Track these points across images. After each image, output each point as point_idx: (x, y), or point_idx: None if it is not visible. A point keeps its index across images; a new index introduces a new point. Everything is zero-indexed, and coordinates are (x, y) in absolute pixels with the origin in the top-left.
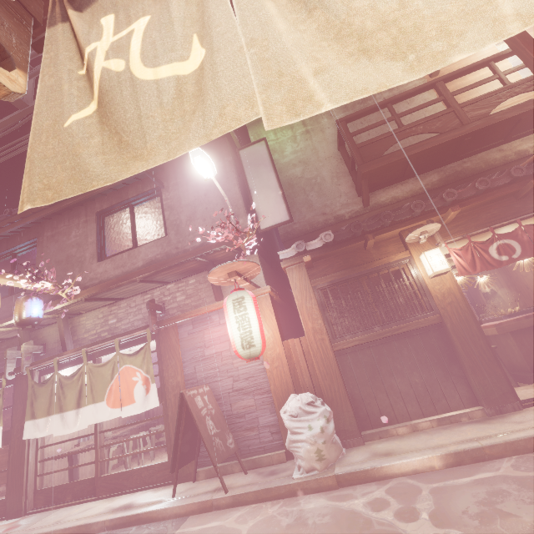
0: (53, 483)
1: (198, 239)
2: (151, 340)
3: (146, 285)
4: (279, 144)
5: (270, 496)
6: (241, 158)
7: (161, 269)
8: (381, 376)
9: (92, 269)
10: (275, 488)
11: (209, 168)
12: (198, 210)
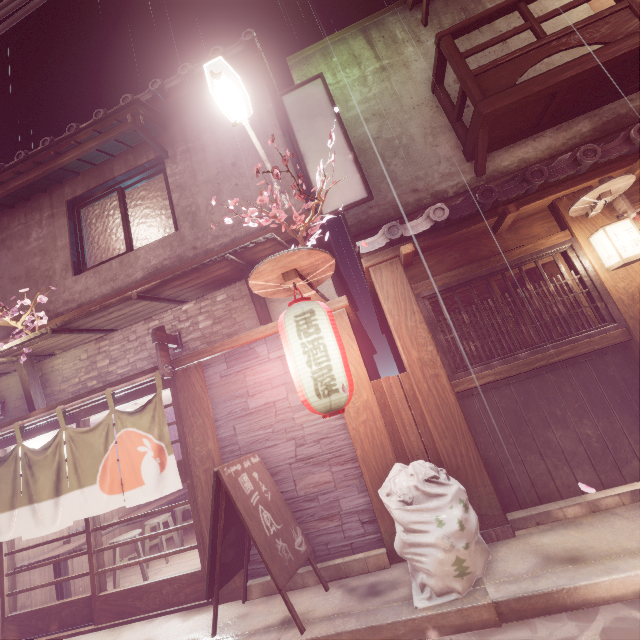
0: (34, 600)
1: (229, 222)
2: (163, 388)
3: (150, 307)
4: (340, 90)
5: (380, 639)
6: (286, 107)
7: (170, 277)
8: (531, 428)
9: (66, 287)
10: (388, 626)
11: (240, 101)
12: (223, 189)
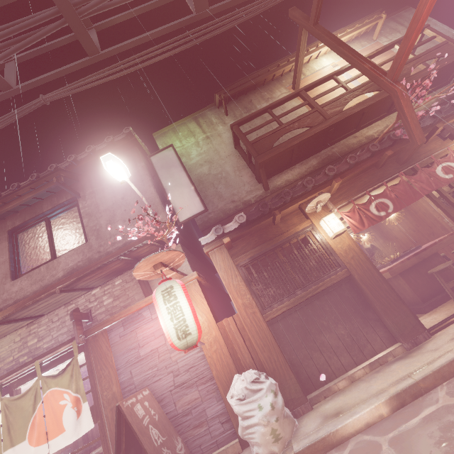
0: None
1: (119, 238)
2: (79, 352)
3: (69, 295)
4: (185, 150)
5: None
6: (153, 163)
7: (83, 275)
8: (312, 336)
9: (5, 290)
10: None
11: (123, 171)
12: (117, 213)
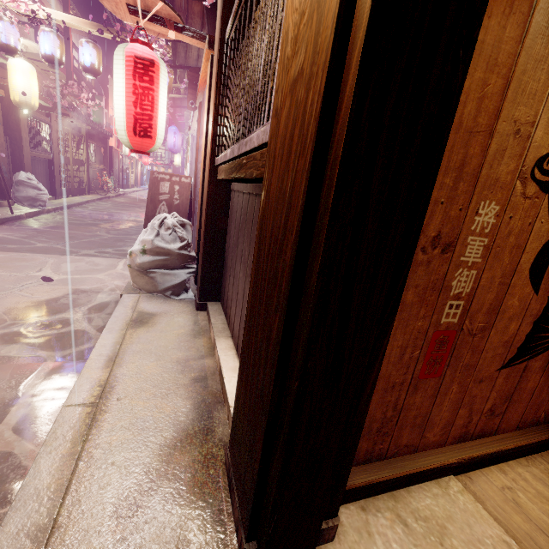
0: None
1: None
2: None
3: None
4: None
5: None
6: None
7: None
8: (237, 253)
9: None
10: None
11: None
12: None
